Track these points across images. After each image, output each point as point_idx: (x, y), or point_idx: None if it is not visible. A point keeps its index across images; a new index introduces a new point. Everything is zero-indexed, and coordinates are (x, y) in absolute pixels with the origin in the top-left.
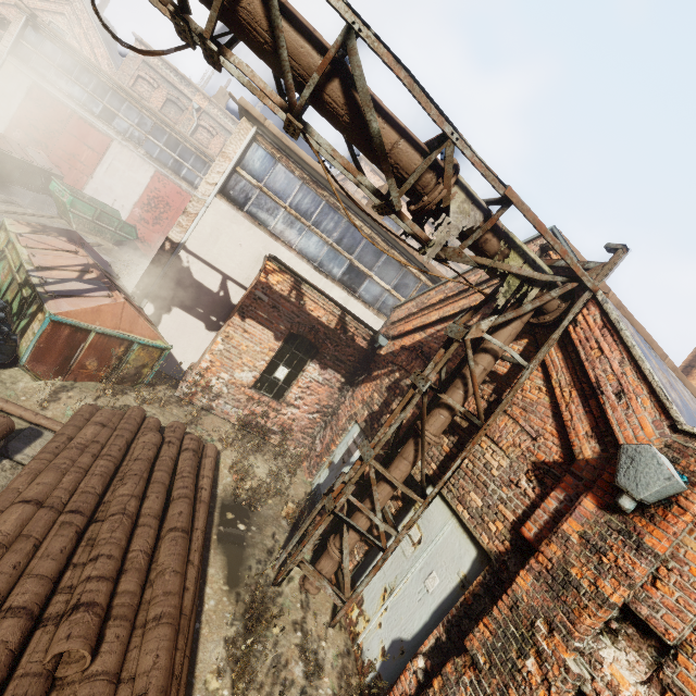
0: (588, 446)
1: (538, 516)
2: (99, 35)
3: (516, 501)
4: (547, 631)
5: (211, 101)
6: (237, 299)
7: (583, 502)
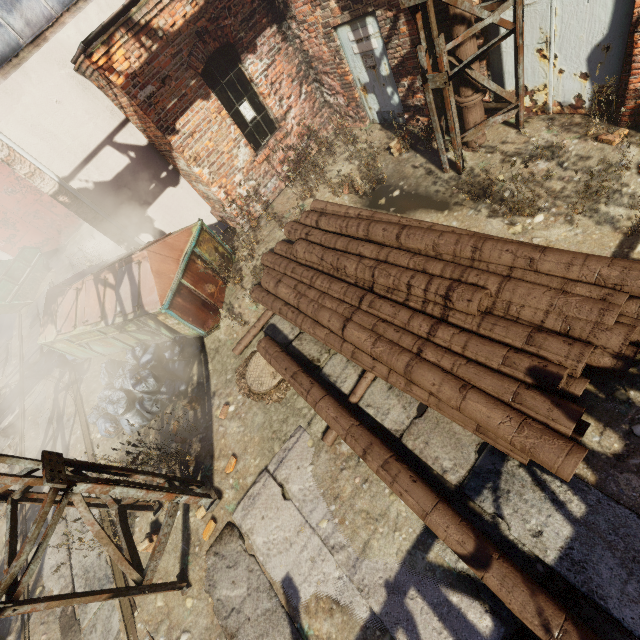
0: None
1: None
2: None
3: None
4: None
5: None
6: (141, 138)
7: None
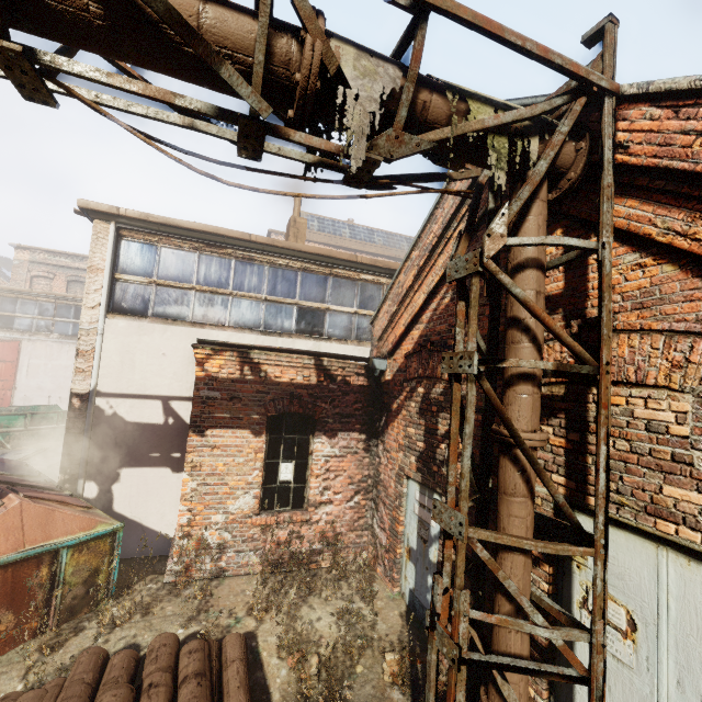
0: None
1: None
2: None
3: None
4: None
5: None
6: None
7: None
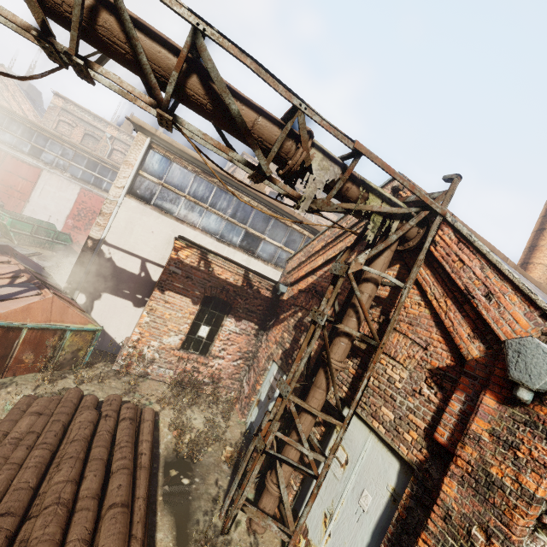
0: (474, 346)
1: (446, 419)
2: (24, 95)
3: (423, 409)
4: (485, 538)
5: (120, 130)
6: (157, 277)
7: (484, 400)
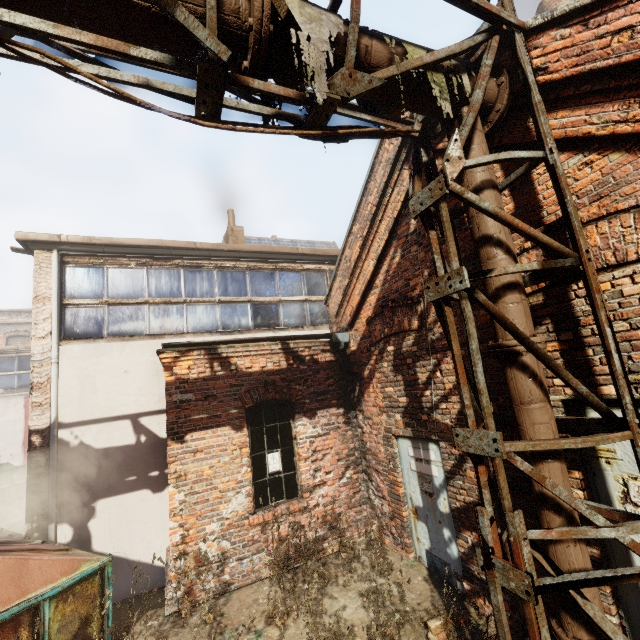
0: None
1: None
2: None
3: None
4: None
5: None
6: (165, 430)
7: None
